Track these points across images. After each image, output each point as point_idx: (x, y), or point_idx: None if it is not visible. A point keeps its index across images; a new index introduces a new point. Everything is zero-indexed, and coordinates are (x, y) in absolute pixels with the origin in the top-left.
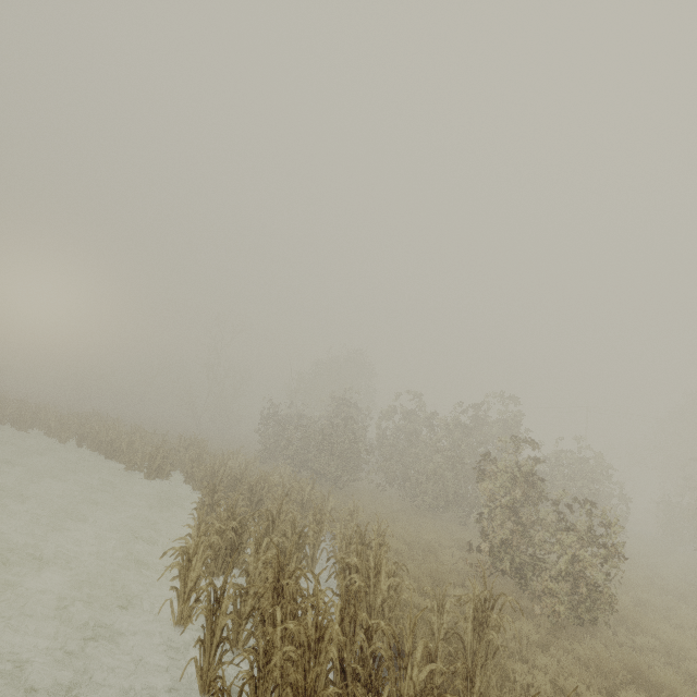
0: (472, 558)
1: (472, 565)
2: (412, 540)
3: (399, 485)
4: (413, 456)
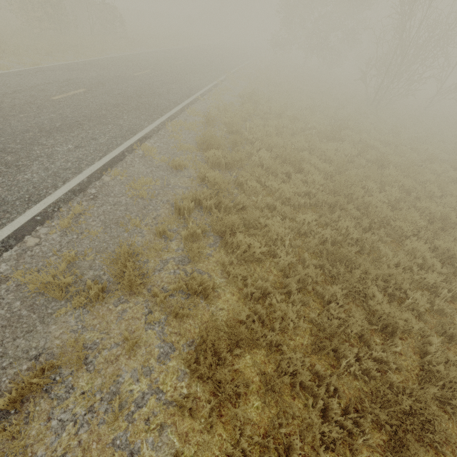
0: None
1: None
2: None
3: None
4: None
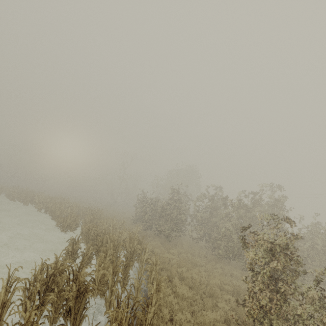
0: (241, 309)
1: (237, 321)
2: (200, 285)
3: (205, 240)
4: (213, 223)
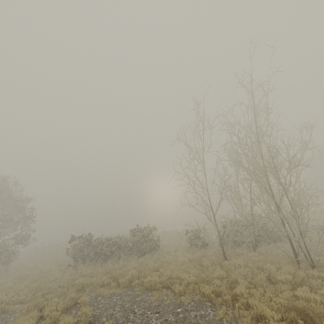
0: None
1: None
2: None
3: None
4: None
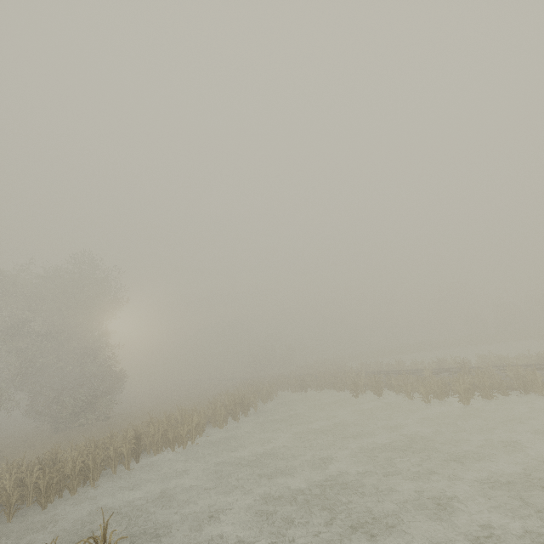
0: None
1: None
2: None
3: None
4: None
